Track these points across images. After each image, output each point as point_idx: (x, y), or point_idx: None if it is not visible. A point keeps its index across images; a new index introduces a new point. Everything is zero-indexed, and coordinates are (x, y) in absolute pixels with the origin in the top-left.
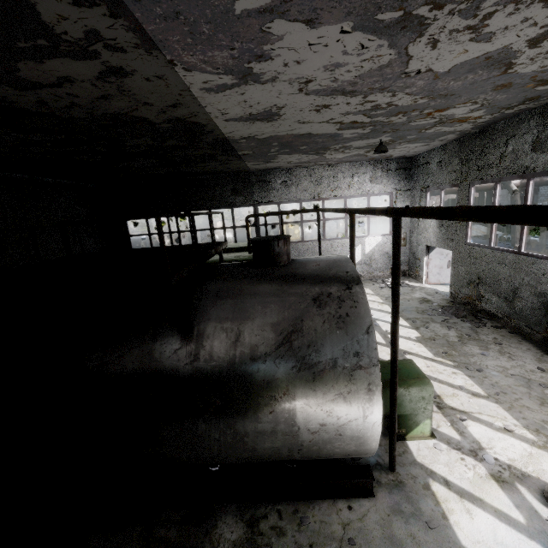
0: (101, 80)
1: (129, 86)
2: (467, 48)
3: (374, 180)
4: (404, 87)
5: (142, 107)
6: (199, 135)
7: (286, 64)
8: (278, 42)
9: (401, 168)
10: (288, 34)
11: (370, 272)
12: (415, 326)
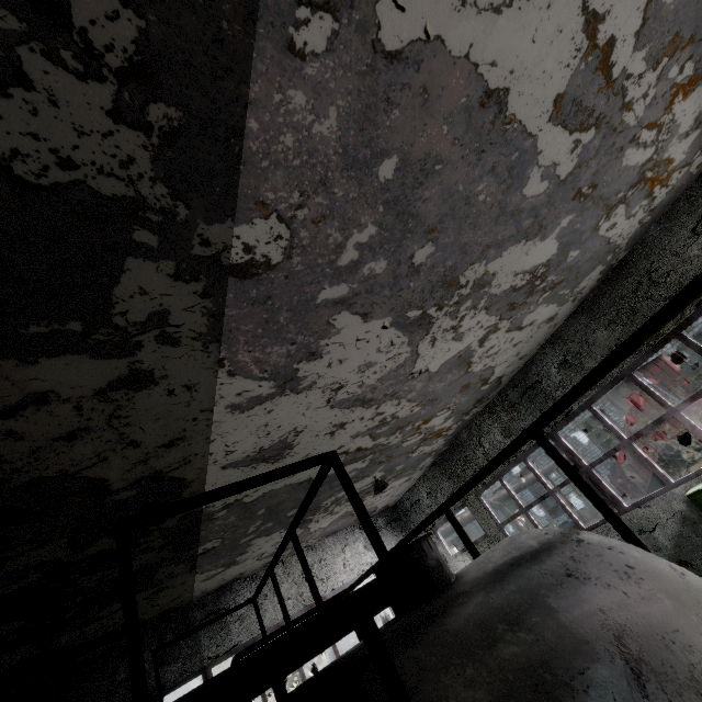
0: (98, 398)
1: (133, 408)
2: (449, 347)
3: (370, 546)
4: (408, 392)
5: (118, 453)
6: None
7: (330, 364)
8: (335, 336)
9: (390, 521)
10: (346, 328)
11: None
12: None
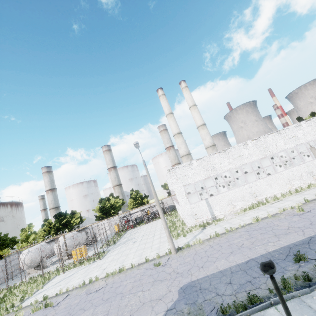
0: None
1: None
2: None
3: None
4: None
5: None
6: None
7: None
8: None
9: None
10: None
11: None
12: None
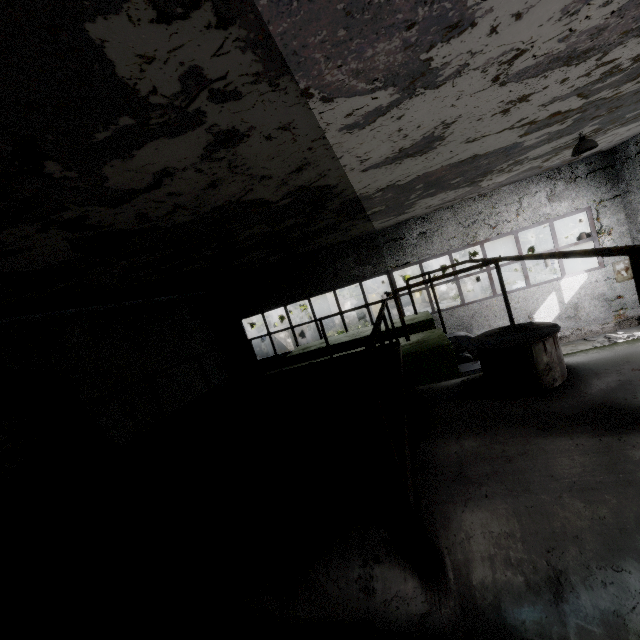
0: (207, 160)
1: (243, 158)
2: None
3: (555, 197)
4: None
5: (258, 184)
6: (323, 203)
7: (493, 29)
8: None
9: (595, 169)
10: None
11: (579, 328)
12: None
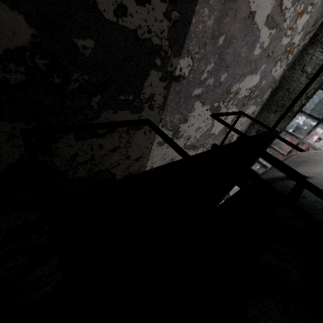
0: (126, 132)
1: (133, 139)
2: None
3: None
4: (207, 144)
5: (123, 161)
6: None
7: (189, 126)
8: (193, 112)
9: None
10: (197, 109)
11: None
12: None
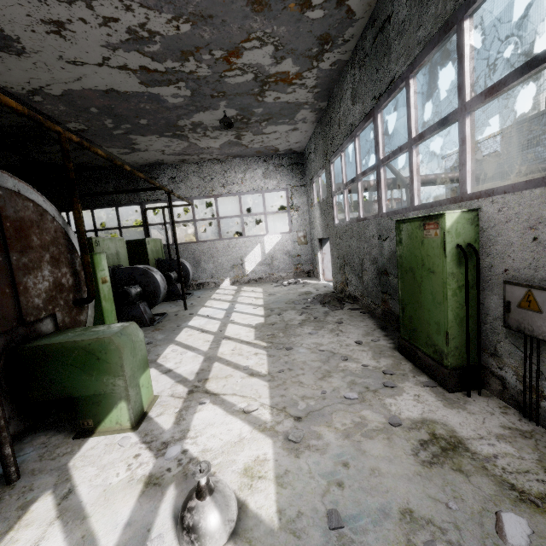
0: None
1: None
2: None
3: (267, 175)
4: None
5: None
6: None
7: None
8: None
9: (293, 163)
10: None
11: (273, 273)
12: (268, 314)
